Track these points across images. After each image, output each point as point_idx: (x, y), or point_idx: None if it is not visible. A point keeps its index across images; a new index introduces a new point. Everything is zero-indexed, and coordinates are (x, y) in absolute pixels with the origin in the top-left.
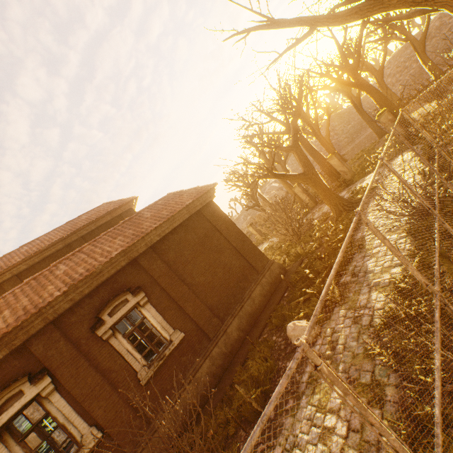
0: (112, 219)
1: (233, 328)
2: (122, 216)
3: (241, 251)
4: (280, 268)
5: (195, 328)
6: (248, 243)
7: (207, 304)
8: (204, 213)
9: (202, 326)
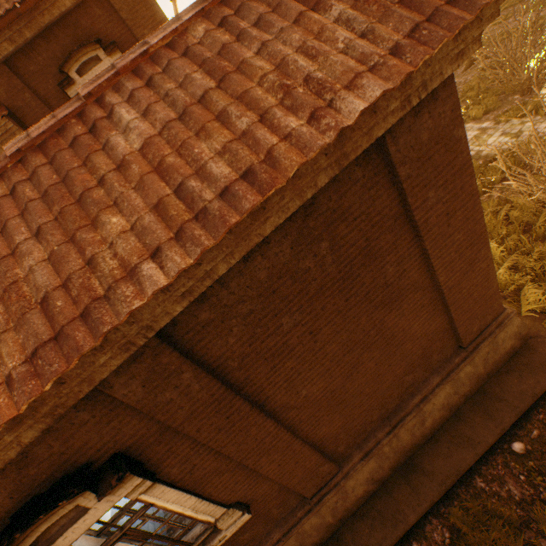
0: (77, 4)
1: (360, 480)
2: (106, 0)
3: (450, 297)
4: (518, 338)
5: (275, 488)
6: (480, 267)
7: (316, 437)
8: (393, 147)
9: (294, 486)
